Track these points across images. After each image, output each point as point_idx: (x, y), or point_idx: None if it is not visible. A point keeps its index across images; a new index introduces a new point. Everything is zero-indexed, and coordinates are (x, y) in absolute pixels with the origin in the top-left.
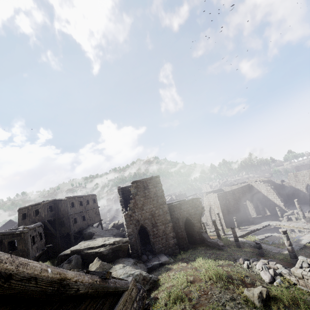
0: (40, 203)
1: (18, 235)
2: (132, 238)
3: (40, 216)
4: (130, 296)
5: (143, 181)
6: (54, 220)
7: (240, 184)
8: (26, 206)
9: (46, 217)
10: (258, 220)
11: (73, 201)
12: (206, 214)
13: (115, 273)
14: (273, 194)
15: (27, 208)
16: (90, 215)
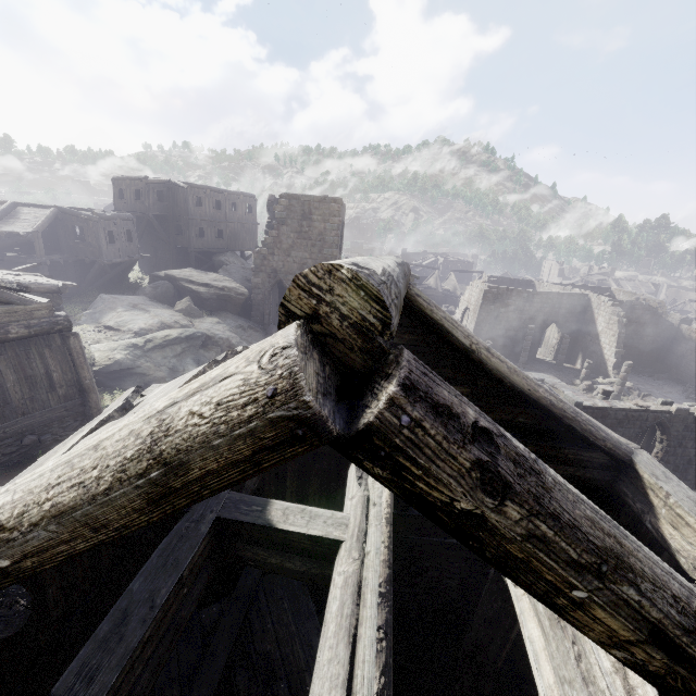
0: (142, 179)
1: (85, 222)
2: (260, 294)
3: (143, 204)
4: (27, 312)
5: (305, 200)
6: (167, 218)
7: (571, 287)
8: (123, 176)
9: (151, 208)
10: (542, 367)
11: (202, 196)
12: (457, 316)
13: (198, 324)
14: (612, 337)
15: (124, 182)
16: (236, 233)
